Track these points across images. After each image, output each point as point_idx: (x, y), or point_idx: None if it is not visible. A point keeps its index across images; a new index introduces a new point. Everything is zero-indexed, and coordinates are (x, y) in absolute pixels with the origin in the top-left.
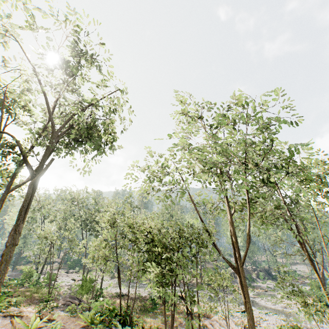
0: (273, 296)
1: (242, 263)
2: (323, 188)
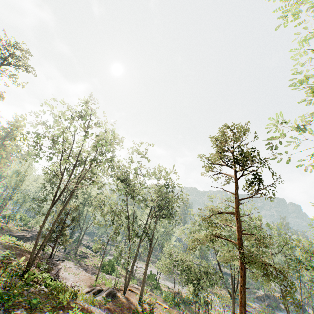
0: None
1: (233, 296)
2: (299, 265)
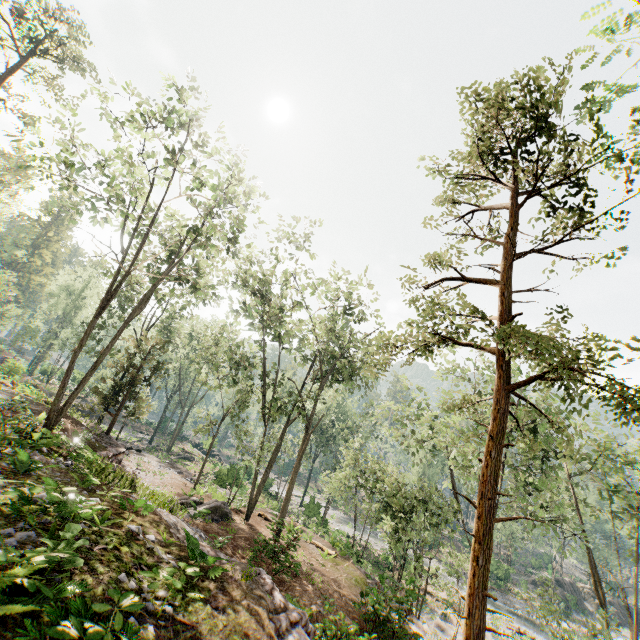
0: None
1: None
2: None
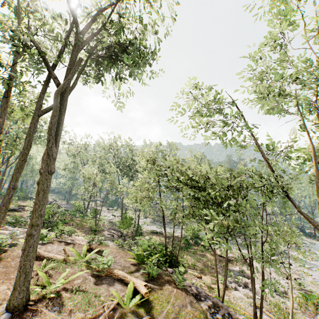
0: (312, 253)
1: None
2: None
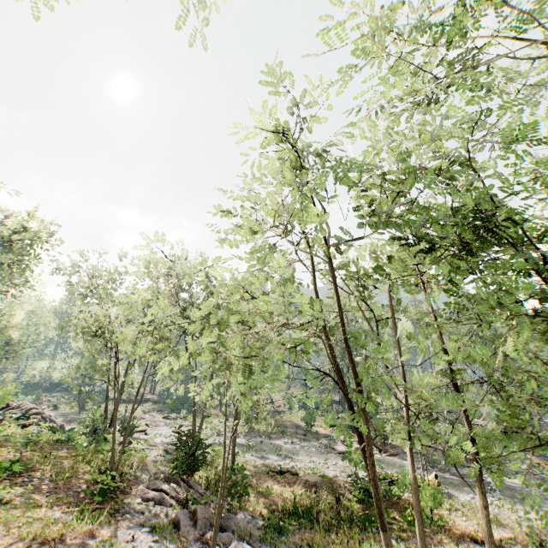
0: None
1: None
2: None
